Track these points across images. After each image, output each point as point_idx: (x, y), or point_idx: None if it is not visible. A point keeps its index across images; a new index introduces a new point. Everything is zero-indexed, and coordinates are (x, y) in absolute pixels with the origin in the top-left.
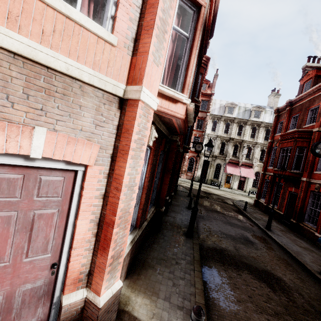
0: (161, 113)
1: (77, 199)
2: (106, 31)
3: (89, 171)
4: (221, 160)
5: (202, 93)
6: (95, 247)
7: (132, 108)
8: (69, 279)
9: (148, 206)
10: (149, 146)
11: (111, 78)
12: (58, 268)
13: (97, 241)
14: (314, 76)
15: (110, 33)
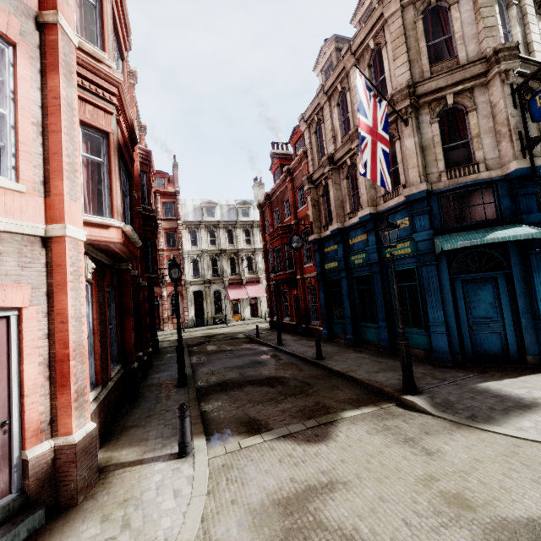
0: (93, 241)
1: (17, 345)
2: (12, 183)
3: (25, 313)
4: (218, 284)
5: (160, 192)
6: (52, 391)
7: (59, 244)
8: (28, 431)
9: (109, 361)
10: (88, 281)
11: (28, 222)
12: (10, 426)
13: (52, 384)
14: (279, 165)
15: (17, 183)
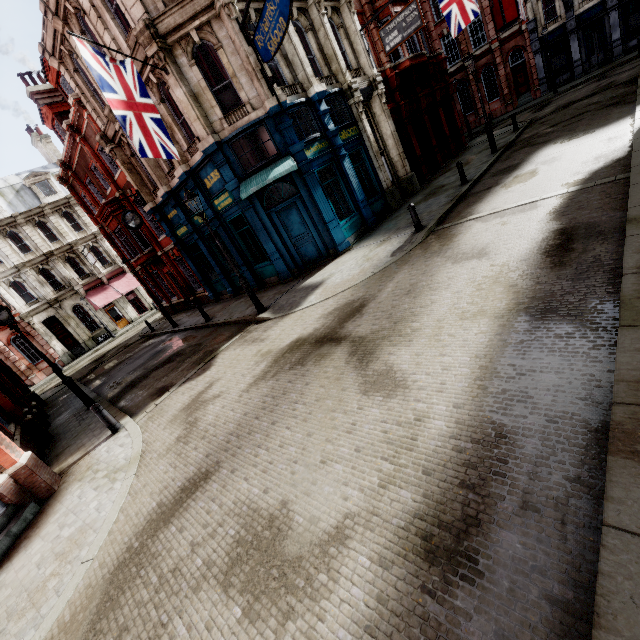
0: None
1: None
2: None
3: None
4: (71, 298)
5: None
6: None
7: None
8: None
9: None
10: None
11: None
12: None
13: None
14: (54, 116)
15: None
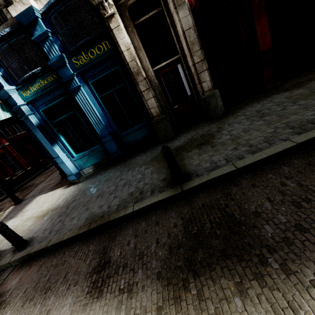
0: None
1: None
2: None
3: None
4: None
5: None
6: None
7: None
8: None
9: None
10: None
11: None
12: None
13: None
14: None
15: None
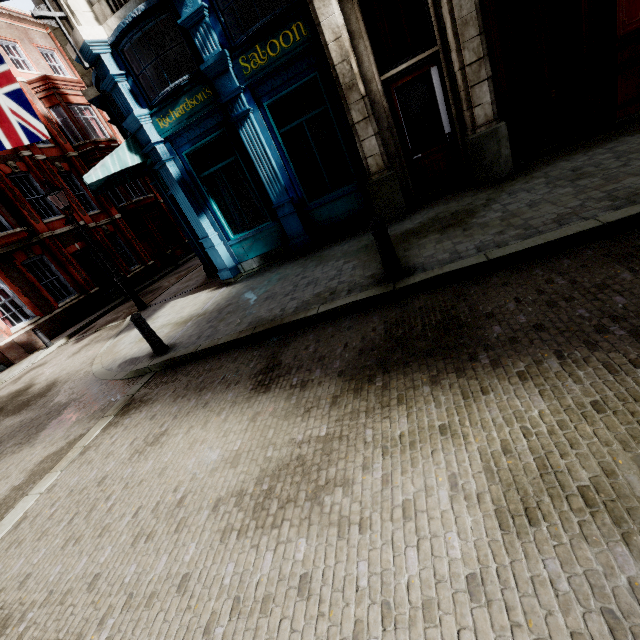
0: None
1: None
2: None
3: None
4: None
5: None
6: None
7: None
8: None
9: (52, 300)
10: None
11: None
12: None
13: None
14: None
15: None
